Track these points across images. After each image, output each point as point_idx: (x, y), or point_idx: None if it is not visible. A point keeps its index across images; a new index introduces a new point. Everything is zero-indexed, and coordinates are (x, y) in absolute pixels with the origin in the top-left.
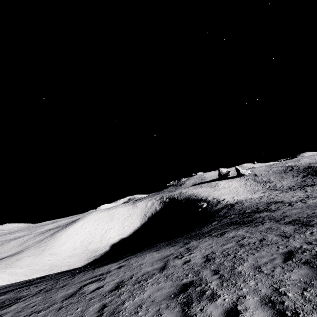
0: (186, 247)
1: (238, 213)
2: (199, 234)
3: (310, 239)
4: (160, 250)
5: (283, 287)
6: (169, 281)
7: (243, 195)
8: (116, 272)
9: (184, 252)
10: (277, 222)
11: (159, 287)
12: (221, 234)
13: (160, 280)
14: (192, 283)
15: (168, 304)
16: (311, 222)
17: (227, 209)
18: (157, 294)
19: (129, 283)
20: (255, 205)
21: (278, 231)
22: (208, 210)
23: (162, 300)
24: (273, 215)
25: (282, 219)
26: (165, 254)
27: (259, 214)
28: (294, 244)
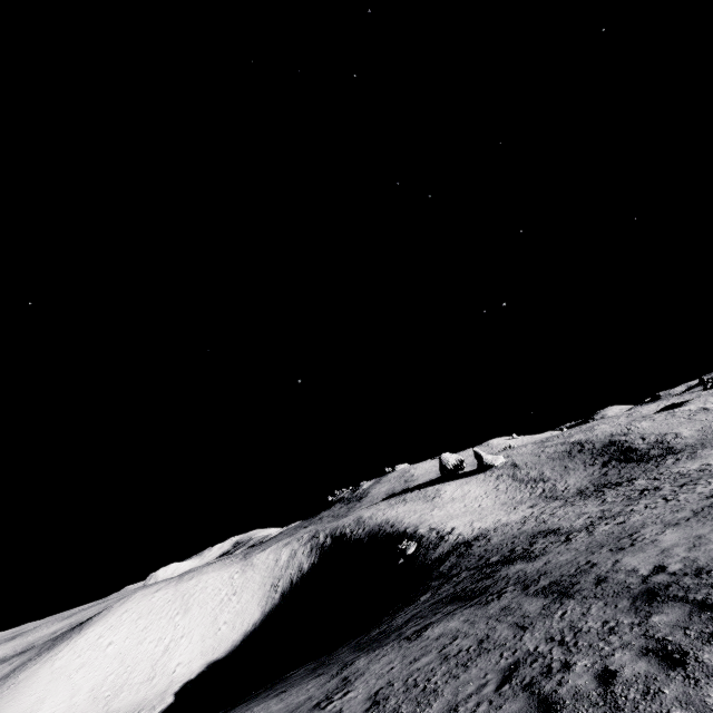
0: (343, 677)
1: (476, 567)
2: (383, 634)
3: (556, 629)
4: (288, 691)
5: None
6: None
7: (492, 516)
8: None
9: (335, 690)
10: (525, 589)
11: None
12: (420, 630)
13: None
14: None
15: None
16: (574, 587)
17: (456, 556)
18: None
19: None
20: (510, 541)
21: (517, 614)
22: (418, 562)
23: None
24: (528, 570)
25: (534, 582)
26: (296, 701)
27: (508, 569)
28: (528, 645)
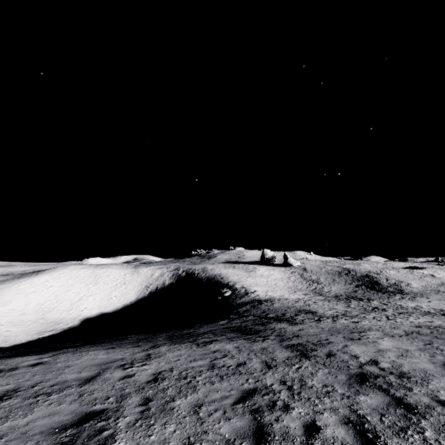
0: (148, 353)
1: (259, 316)
2: (188, 335)
3: (290, 377)
4: (114, 349)
5: (199, 442)
6: (76, 403)
7: (280, 291)
8: (23, 372)
9: (139, 360)
10: (281, 342)
11: (54, 411)
12: (207, 342)
13: (68, 398)
14: (102, 413)
15: (38, 443)
16: (312, 352)
17: (251, 306)
18: (40, 423)
19: (22, 395)
20: (284, 309)
21: (269, 356)
22: (229, 301)
23: (38, 434)
24: (288, 330)
25: (288, 339)
26: (114, 357)
27: (276, 324)
28: (267, 381)
